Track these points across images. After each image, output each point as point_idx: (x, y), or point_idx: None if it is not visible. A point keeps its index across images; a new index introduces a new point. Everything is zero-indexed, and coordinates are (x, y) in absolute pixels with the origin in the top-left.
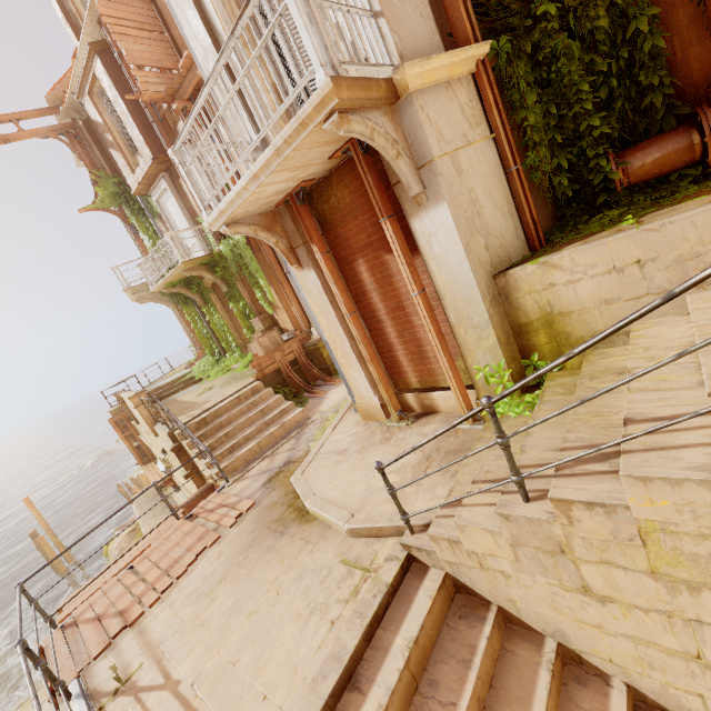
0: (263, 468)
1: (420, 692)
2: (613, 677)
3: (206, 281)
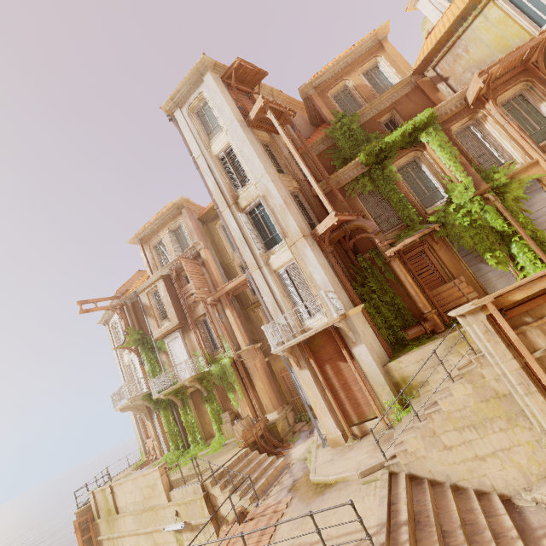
0: (279, 488)
1: (414, 504)
2: (468, 488)
3: (188, 391)
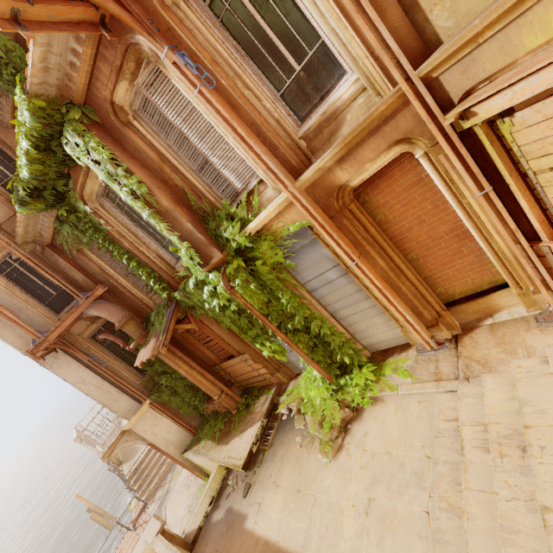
0: (160, 495)
1: None
2: None
3: None
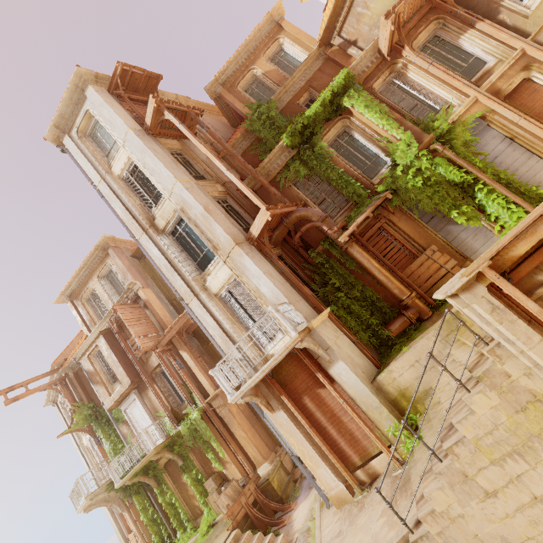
0: None
1: None
2: None
3: (160, 463)
